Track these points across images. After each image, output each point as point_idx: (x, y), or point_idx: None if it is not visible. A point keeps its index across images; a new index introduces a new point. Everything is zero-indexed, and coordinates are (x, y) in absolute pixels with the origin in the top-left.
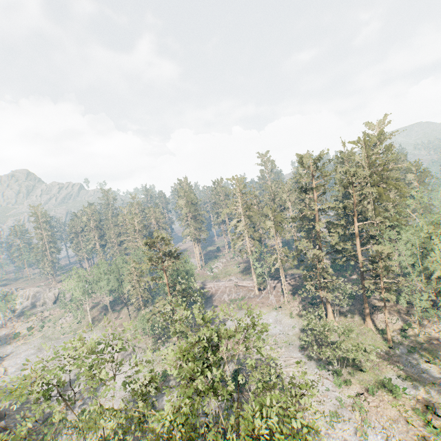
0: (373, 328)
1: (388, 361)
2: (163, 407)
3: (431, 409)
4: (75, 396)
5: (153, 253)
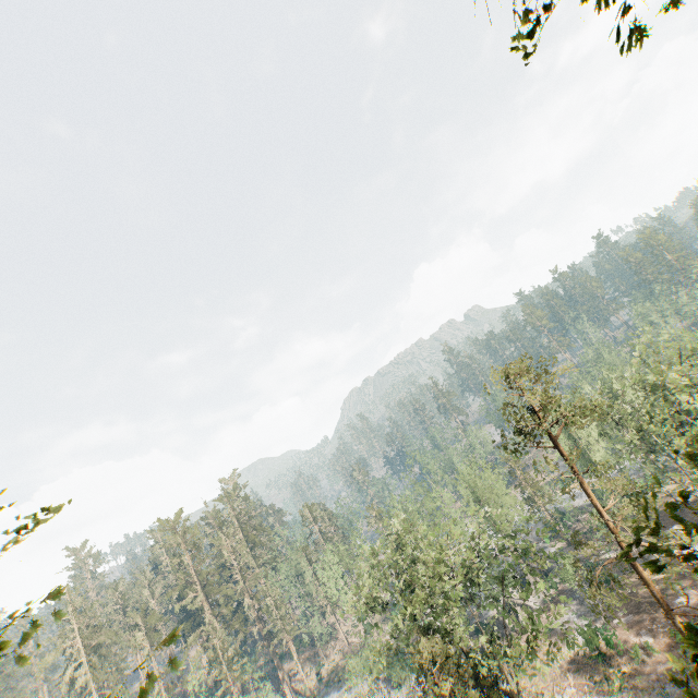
0: (296, 694)
1: None
2: None
3: None
4: None
5: None
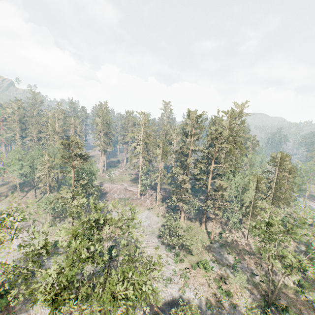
0: (204, 230)
1: (208, 250)
2: (50, 267)
3: (223, 279)
4: None
5: (66, 152)
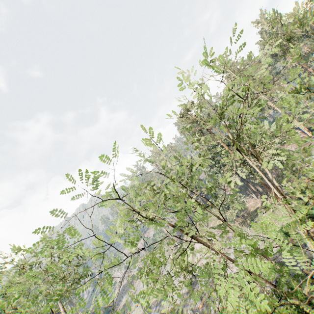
0: None
1: None
2: None
3: None
4: (221, 214)
5: None
